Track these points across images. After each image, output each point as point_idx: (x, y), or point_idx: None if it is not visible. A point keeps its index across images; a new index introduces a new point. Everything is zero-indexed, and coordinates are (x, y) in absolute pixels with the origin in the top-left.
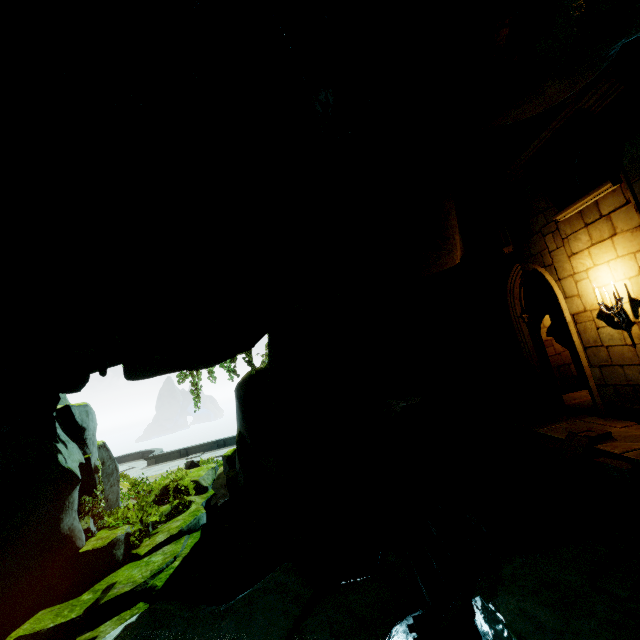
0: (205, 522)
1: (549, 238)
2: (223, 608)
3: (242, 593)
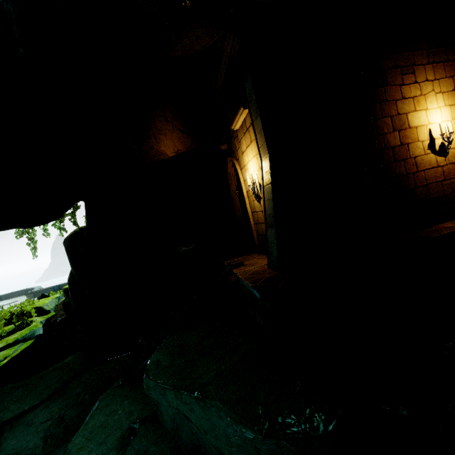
0: (41, 333)
1: (236, 141)
2: (21, 383)
3: (40, 373)
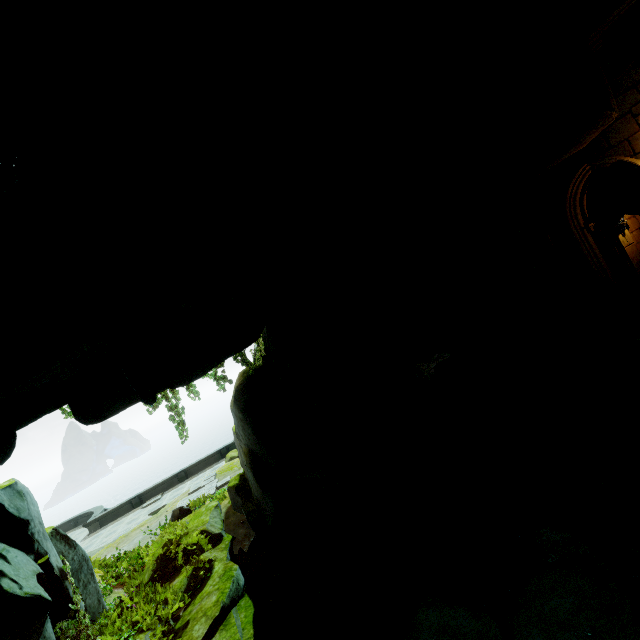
0: (243, 580)
1: None
2: None
3: None
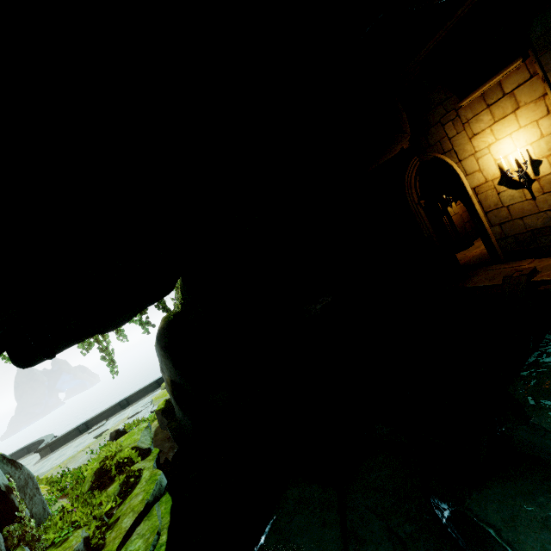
0: (166, 482)
1: (449, 126)
2: None
3: (265, 529)
